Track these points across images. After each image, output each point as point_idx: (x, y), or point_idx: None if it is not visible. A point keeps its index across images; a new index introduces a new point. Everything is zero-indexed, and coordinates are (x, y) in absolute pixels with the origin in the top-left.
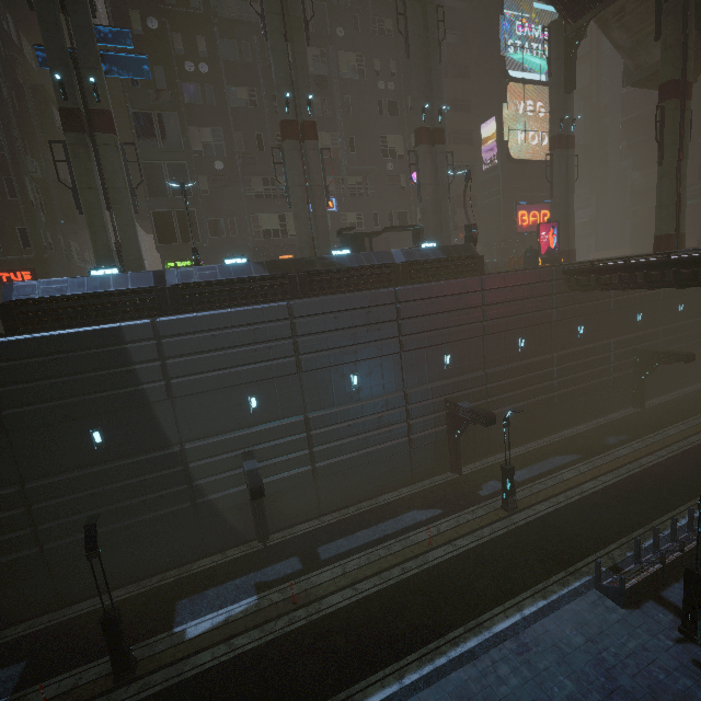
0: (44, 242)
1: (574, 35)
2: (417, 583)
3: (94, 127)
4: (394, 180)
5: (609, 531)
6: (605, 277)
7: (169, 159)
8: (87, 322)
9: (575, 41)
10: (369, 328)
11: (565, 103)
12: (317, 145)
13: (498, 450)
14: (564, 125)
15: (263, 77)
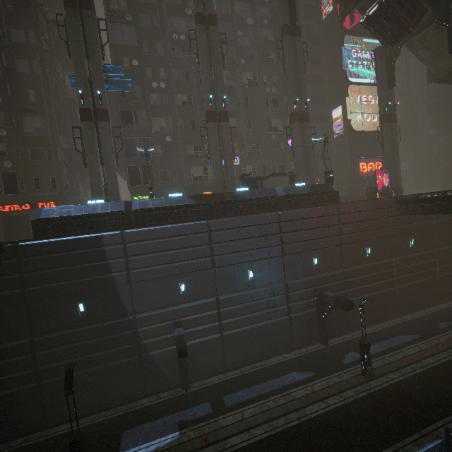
0: (64, 185)
1: (392, 54)
2: (298, 432)
3: (98, 118)
4: (276, 145)
5: (451, 401)
6: (428, 205)
7: (139, 136)
8: (82, 232)
9: (393, 57)
10: (261, 238)
11: (388, 95)
12: (228, 124)
13: (355, 328)
14: (389, 108)
15: (196, 88)
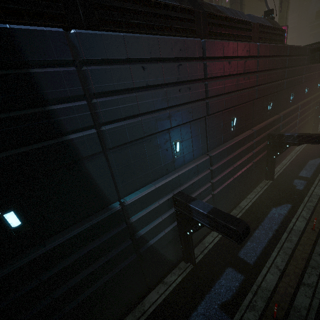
0: None
1: None
2: None
3: None
4: None
5: None
6: None
7: None
8: None
9: None
10: (244, 76)
11: None
12: None
13: (277, 163)
14: None
15: None
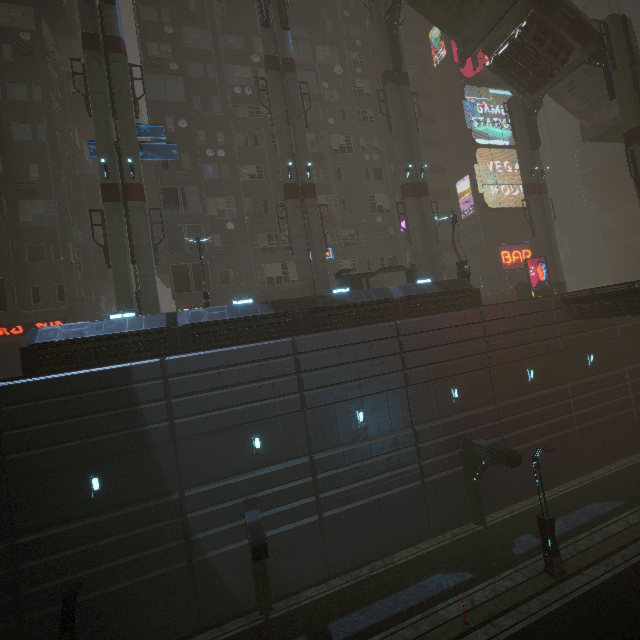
0: (77, 296)
1: (532, 106)
2: None
3: (128, 197)
4: (383, 230)
5: None
6: (609, 303)
7: (188, 222)
8: (100, 363)
9: (533, 110)
10: (373, 361)
11: (533, 158)
12: (315, 201)
13: (523, 495)
14: (535, 175)
15: (269, 157)
